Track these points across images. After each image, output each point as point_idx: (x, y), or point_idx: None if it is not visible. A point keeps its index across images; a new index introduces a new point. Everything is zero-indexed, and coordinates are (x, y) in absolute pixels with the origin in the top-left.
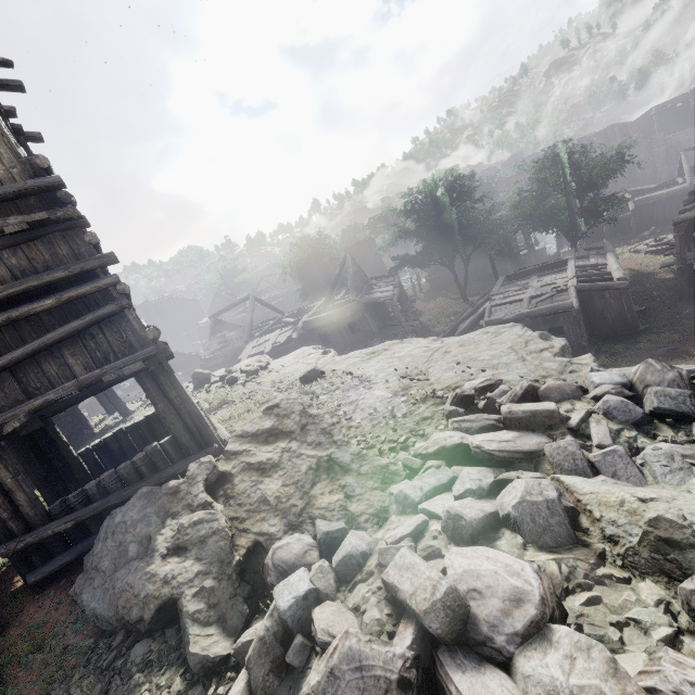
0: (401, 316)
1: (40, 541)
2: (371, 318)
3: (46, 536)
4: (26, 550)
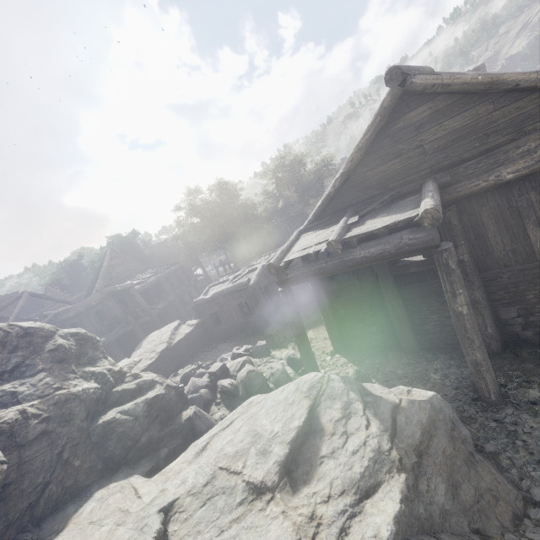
0: (142, 301)
1: None
2: (116, 305)
3: None
4: None
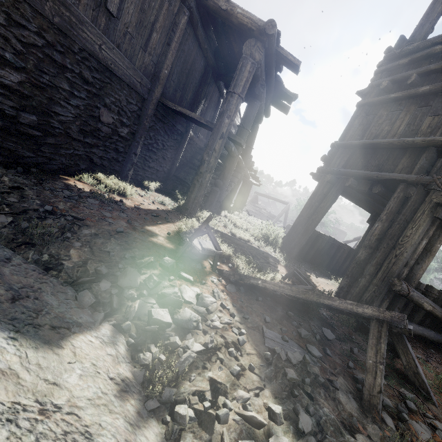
0: None
1: (413, 300)
2: None
3: (418, 301)
4: (389, 293)
